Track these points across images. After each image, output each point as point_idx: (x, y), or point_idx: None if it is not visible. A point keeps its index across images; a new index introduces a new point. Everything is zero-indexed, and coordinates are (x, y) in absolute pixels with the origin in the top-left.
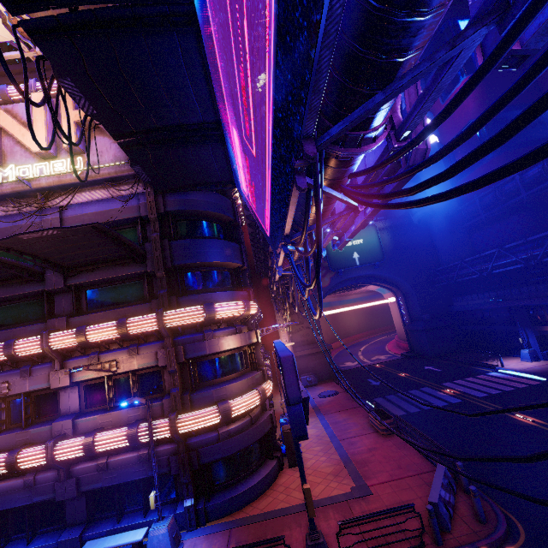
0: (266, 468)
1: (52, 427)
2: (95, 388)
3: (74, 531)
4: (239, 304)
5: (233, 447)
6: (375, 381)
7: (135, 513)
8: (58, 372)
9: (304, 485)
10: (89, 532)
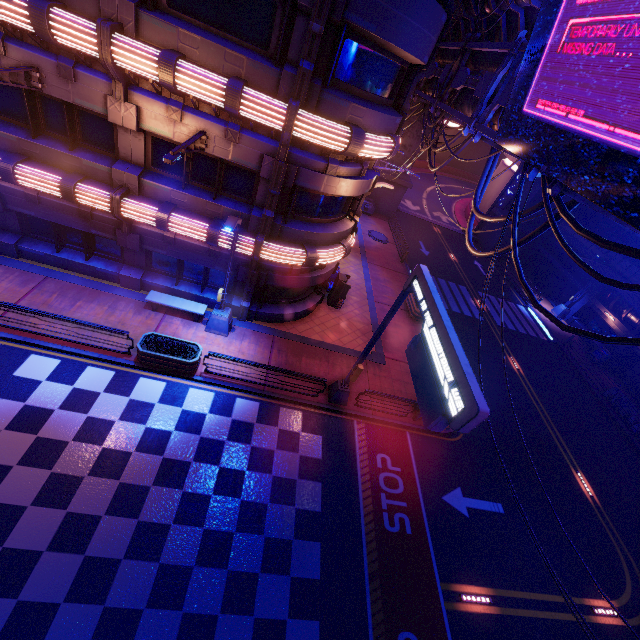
0: (312, 302)
1: (112, 173)
2: (166, 146)
3: (134, 272)
4: (389, 145)
5: (298, 284)
6: (425, 249)
7: (192, 284)
8: (120, 102)
9: (359, 365)
10: (149, 279)
